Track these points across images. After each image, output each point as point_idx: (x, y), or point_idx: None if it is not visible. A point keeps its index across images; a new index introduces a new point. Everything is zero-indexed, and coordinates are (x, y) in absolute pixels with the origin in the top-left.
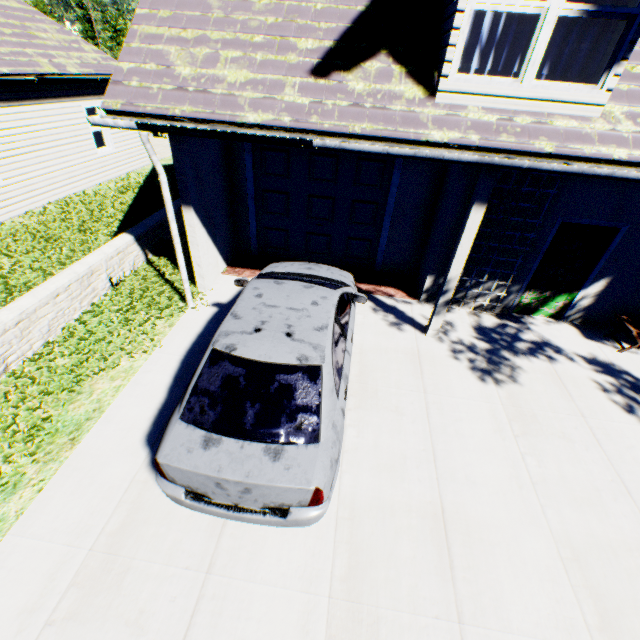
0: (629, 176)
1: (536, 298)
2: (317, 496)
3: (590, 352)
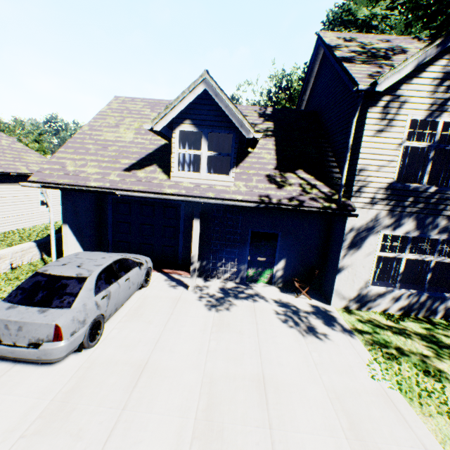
0: (242, 205)
1: (256, 272)
2: (58, 331)
3: (280, 298)
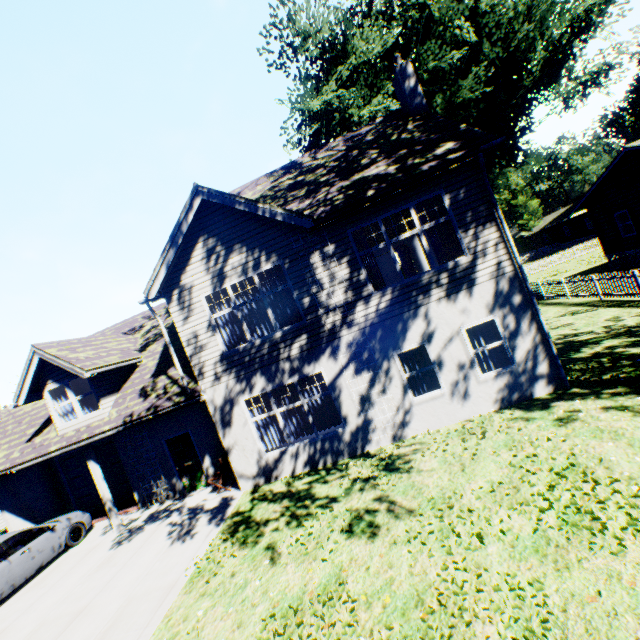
0: (107, 435)
1: (191, 478)
2: None
3: (200, 501)
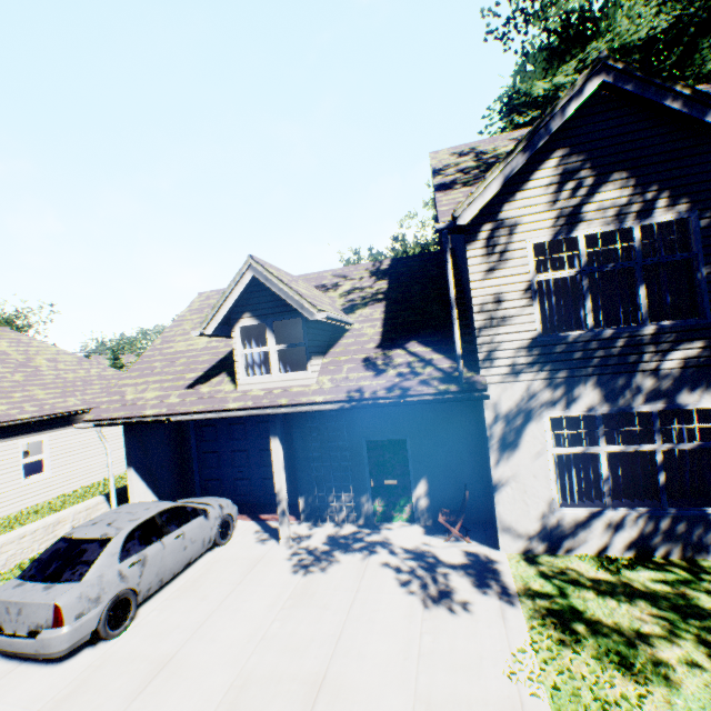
0: (322, 408)
1: (387, 504)
2: (58, 613)
3: (417, 544)
